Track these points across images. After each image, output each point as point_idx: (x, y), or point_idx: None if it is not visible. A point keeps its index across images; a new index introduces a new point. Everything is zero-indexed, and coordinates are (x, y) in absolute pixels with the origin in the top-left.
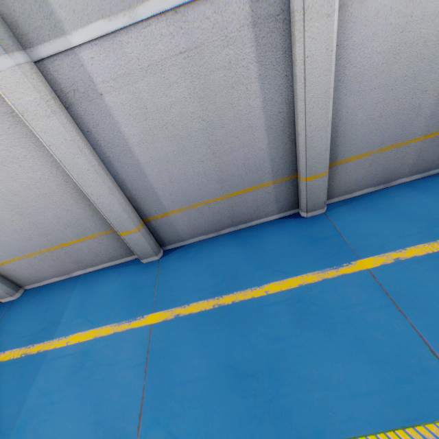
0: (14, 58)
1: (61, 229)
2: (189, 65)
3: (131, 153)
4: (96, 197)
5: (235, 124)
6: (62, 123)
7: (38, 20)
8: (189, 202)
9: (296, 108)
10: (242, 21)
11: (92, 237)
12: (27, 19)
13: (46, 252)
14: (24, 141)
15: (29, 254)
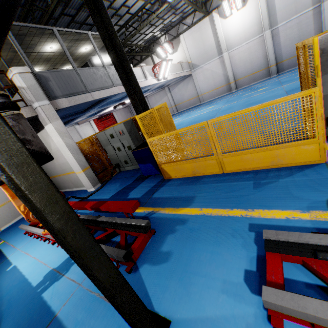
0: (269, 30)
1: (256, 68)
2: (298, 25)
3: (280, 45)
4: (269, 56)
5: (306, 34)
6: (271, 40)
7: (274, 24)
8: (289, 57)
9: (322, 27)
10: (310, 15)
11: (261, 70)
12: (273, 25)
13: (249, 76)
14: (261, 46)
15: (245, 76)
